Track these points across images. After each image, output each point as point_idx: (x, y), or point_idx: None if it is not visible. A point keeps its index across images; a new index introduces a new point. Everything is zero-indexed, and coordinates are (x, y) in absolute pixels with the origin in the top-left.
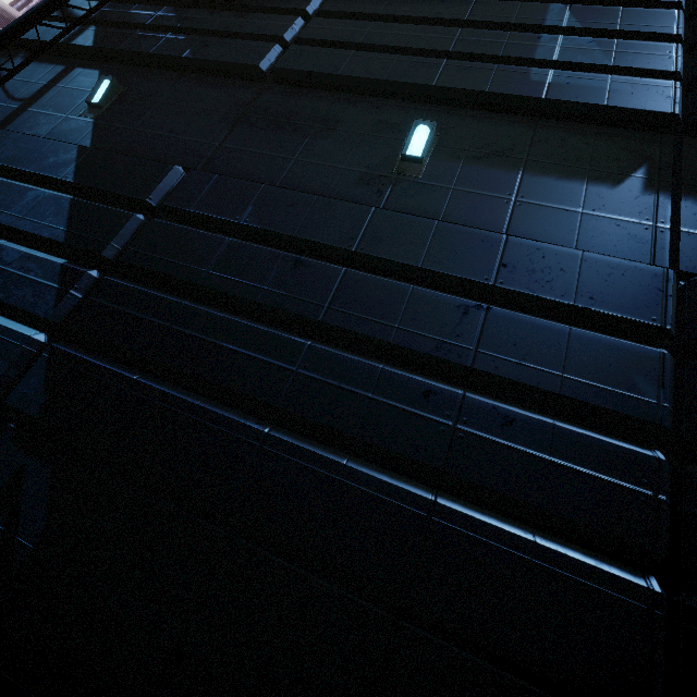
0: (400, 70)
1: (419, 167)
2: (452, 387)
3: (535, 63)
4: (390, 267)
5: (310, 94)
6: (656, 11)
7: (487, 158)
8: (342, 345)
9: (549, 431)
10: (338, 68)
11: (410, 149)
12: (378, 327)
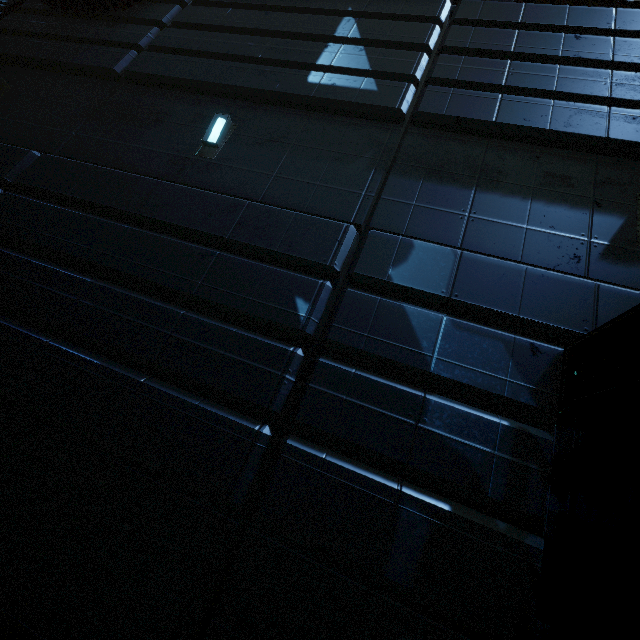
0: (216, 73)
1: (215, 150)
2: (180, 309)
3: (318, 67)
4: (165, 226)
5: (153, 92)
6: (418, 24)
7: (266, 143)
8: (124, 284)
9: (230, 336)
10: (171, 71)
11: (209, 137)
12: (141, 269)
